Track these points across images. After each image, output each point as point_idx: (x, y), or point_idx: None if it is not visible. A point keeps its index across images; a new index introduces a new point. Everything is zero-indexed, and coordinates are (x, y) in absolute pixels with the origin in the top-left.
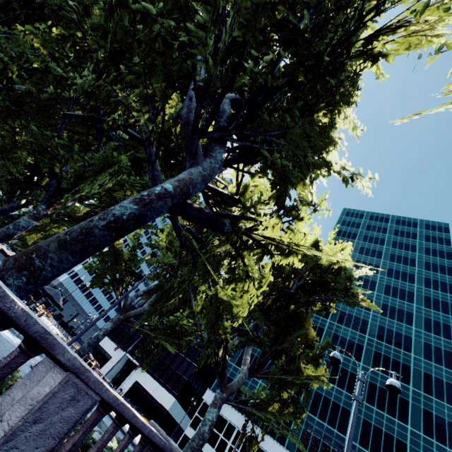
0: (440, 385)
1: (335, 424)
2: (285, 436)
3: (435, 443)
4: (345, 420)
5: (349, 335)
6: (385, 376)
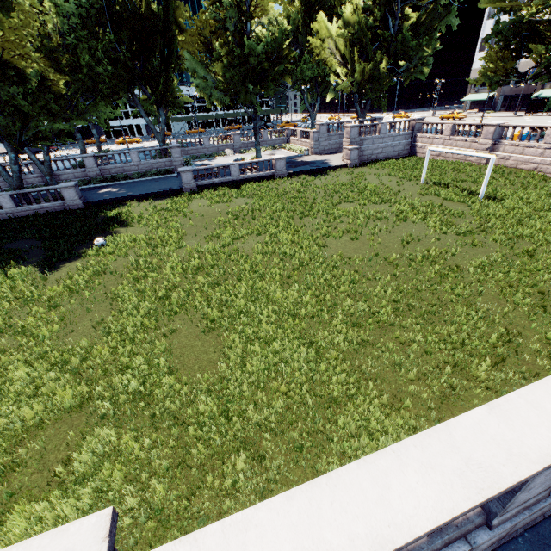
0: None
1: None
2: None
3: None
4: None
5: None
6: None
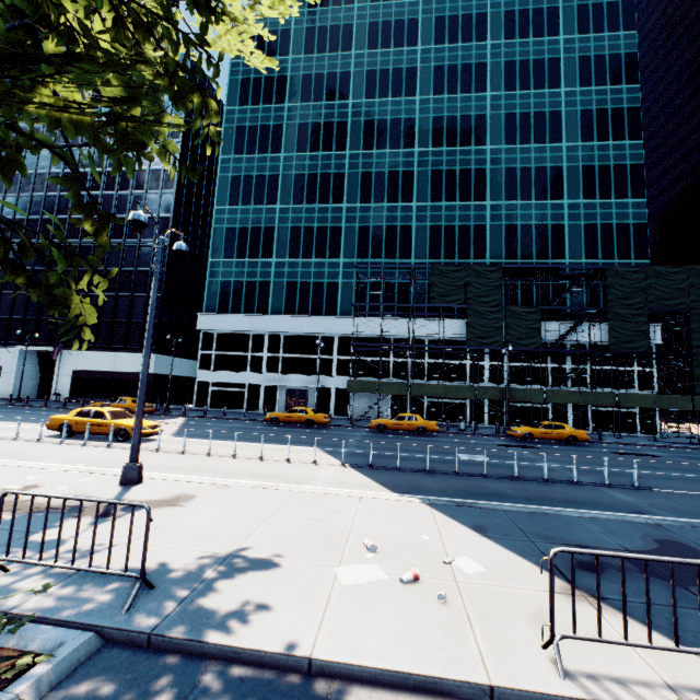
0: (527, 122)
1: (395, 254)
2: (335, 305)
3: (519, 205)
4: (408, 241)
5: (390, 111)
6: (453, 150)
